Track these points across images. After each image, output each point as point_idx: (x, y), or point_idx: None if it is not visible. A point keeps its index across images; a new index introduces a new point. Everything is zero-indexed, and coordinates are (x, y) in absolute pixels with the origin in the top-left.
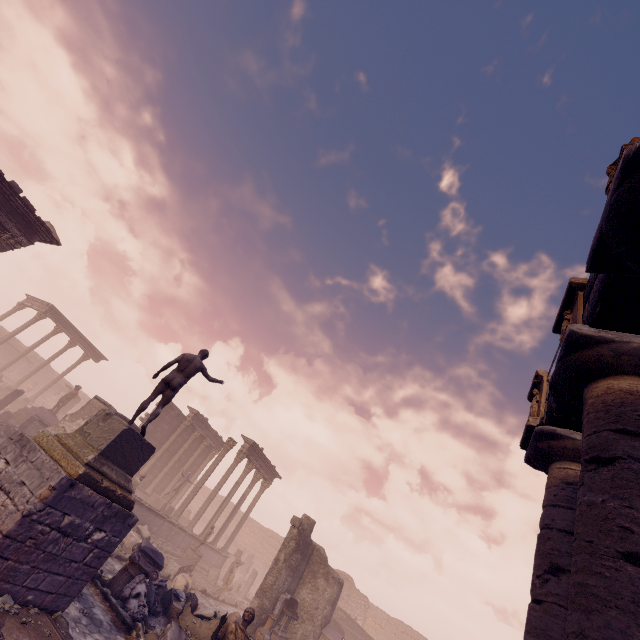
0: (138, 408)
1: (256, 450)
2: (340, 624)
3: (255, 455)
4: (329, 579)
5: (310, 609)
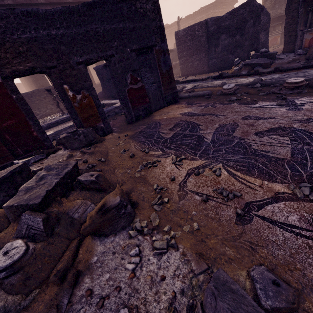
0: None
1: None
2: None
3: None
4: None
5: None
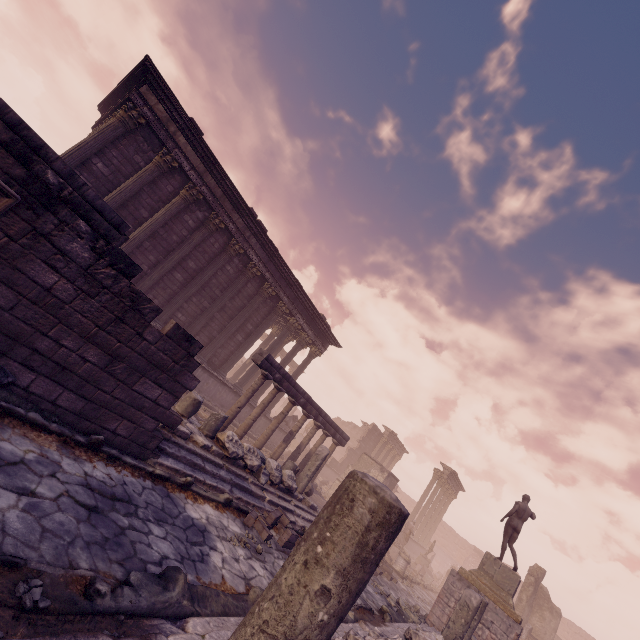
0: (502, 549)
1: (453, 475)
2: None
3: (451, 478)
4: (553, 612)
5: (540, 633)
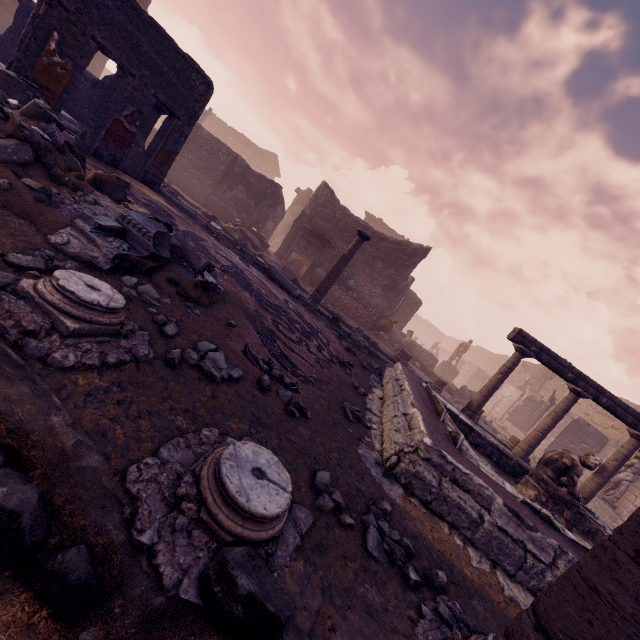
0: None
1: (374, 220)
2: None
3: (376, 225)
4: None
5: None
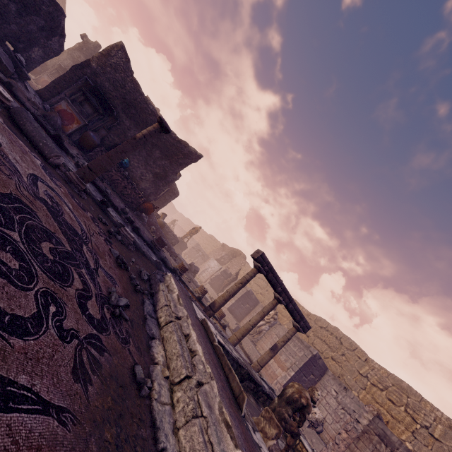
0: None
1: None
2: None
3: None
4: None
5: None
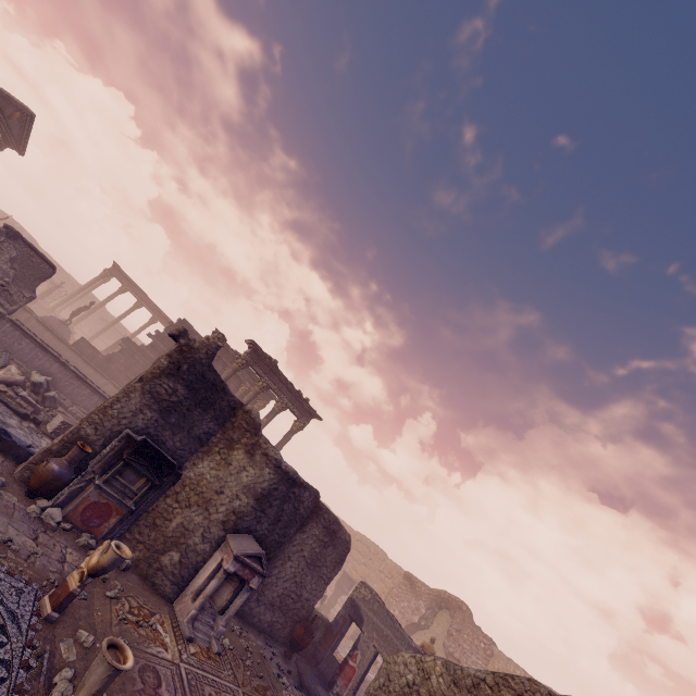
0: None
1: (264, 360)
2: (360, 607)
3: (265, 369)
4: (255, 455)
5: (206, 491)
